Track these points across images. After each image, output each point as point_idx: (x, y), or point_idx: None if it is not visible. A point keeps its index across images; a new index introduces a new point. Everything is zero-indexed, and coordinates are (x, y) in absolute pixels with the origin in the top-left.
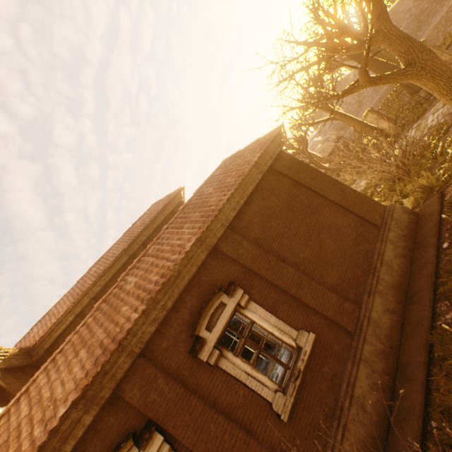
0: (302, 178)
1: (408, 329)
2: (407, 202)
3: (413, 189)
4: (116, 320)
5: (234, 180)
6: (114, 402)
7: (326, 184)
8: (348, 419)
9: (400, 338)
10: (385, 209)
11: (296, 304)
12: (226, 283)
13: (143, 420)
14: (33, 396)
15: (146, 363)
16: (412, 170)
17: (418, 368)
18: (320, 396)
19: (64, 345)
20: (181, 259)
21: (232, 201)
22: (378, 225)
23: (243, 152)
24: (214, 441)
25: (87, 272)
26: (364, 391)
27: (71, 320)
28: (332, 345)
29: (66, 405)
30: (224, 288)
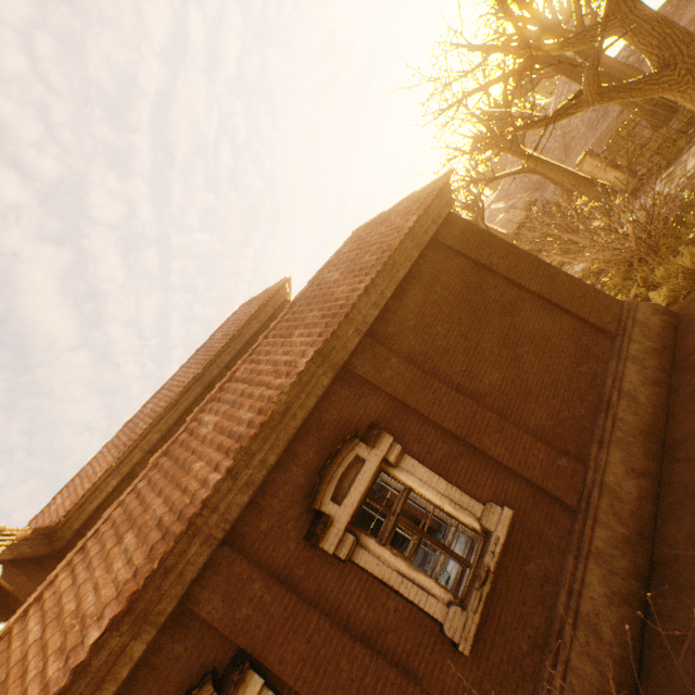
0: (485, 256)
1: (669, 503)
2: (656, 296)
3: (666, 276)
4: (185, 485)
5: (375, 258)
6: (180, 619)
7: (525, 266)
8: (572, 651)
9: (654, 518)
10: (622, 307)
11: (480, 460)
12: (364, 425)
13: (230, 650)
14: (49, 608)
15: (234, 555)
16: (662, 246)
17: (691, 568)
18: (523, 613)
19: (100, 524)
20: (290, 385)
21: (372, 292)
22: (612, 333)
23: (388, 215)
24: (348, 686)
25: (140, 411)
26: (598, 606)
27: (115, 485)
28: (541, 529)
29: (101, 626)
30: (361, 433)
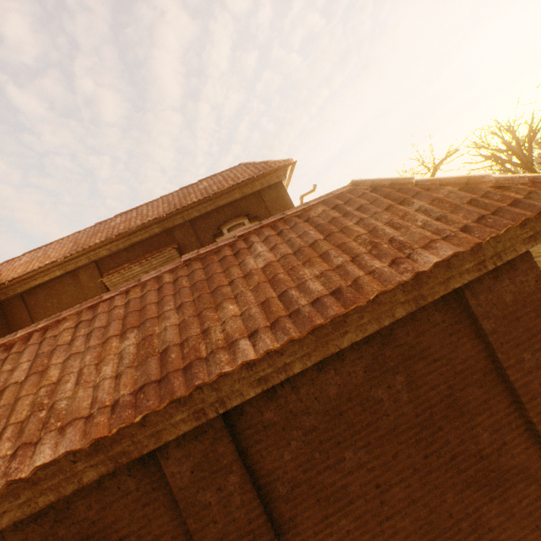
0: (526, 367)
1: None
2: None
3: None
4: None
5: (315, 293)
6: None
7: None
8: None
9: None
10: None
11: None
12: None
13: None
14: None
15: None
16: None
17: None
18: None
19: None
20: None
21: (262, 363)
22: None
23: (414, 192)
24: None
25: (111, 219)
26: None
27: (58, 275)
28: None
29: None
30: None
